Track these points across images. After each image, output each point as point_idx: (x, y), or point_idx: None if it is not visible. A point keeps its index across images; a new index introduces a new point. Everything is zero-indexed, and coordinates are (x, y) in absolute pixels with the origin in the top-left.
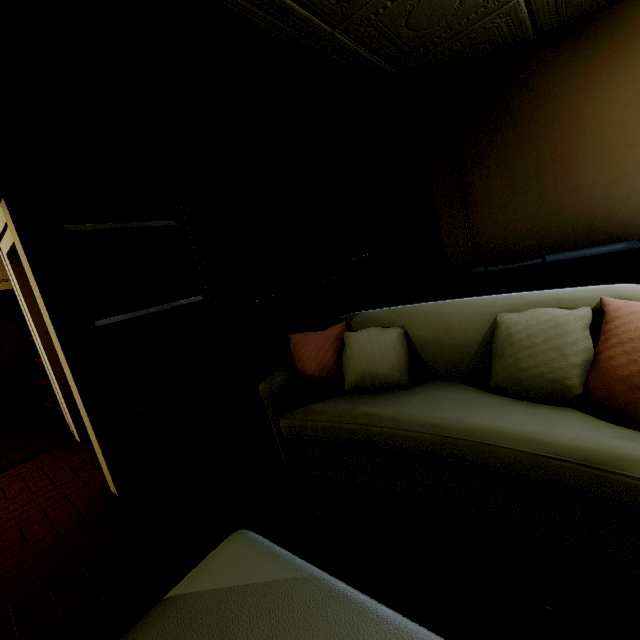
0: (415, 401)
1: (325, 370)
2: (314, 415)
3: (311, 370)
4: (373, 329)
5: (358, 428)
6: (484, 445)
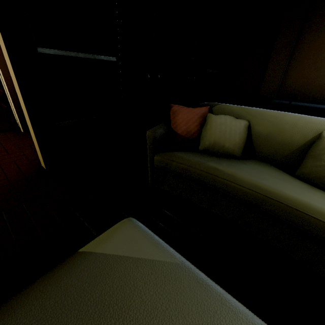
0: (245, 169)
1: (189, 134)
2: (178, 159)
3: (181, 131)
4: (229, 117)
5: (206, 175)
6: (295, 210)
